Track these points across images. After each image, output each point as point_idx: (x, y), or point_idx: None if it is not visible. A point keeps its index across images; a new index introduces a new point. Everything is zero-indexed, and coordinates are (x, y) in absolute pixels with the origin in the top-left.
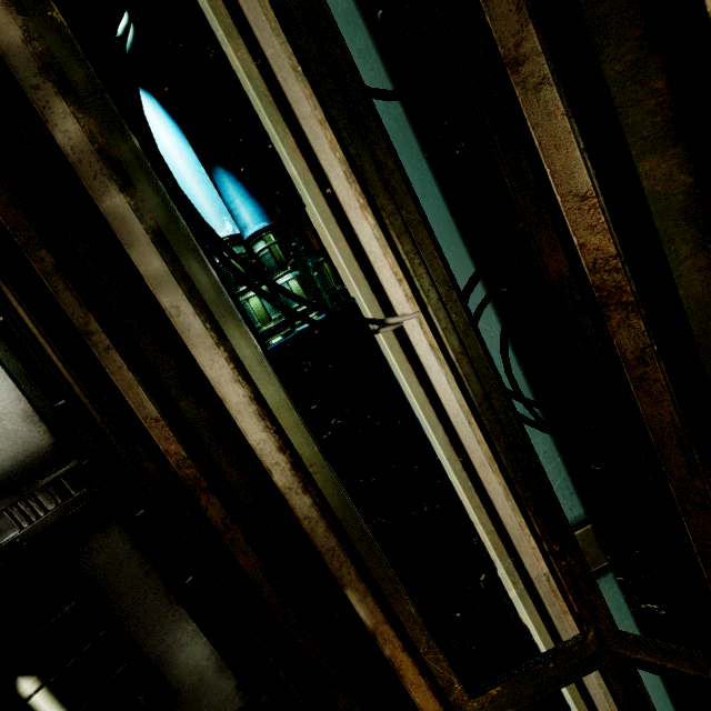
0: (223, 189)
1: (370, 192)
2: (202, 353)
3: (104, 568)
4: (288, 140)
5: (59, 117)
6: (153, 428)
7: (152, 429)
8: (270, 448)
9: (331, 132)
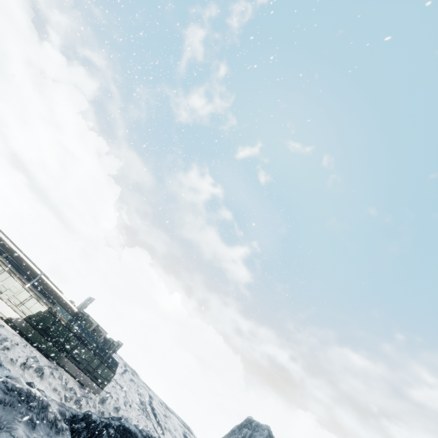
0: None
1: None
2: None
3: None
4: None
5: None
6: None
7: None
8: None
9: None
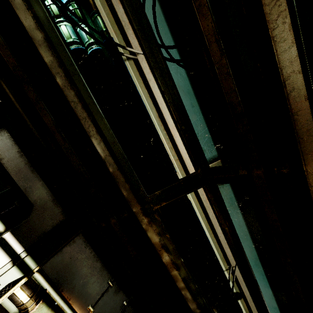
0: None
1: None
2: (21, 13)
3: (0, 147)
4: None
5: None
6: (1, 49)
7: (1, 49)
8: (54, 65)
9: None
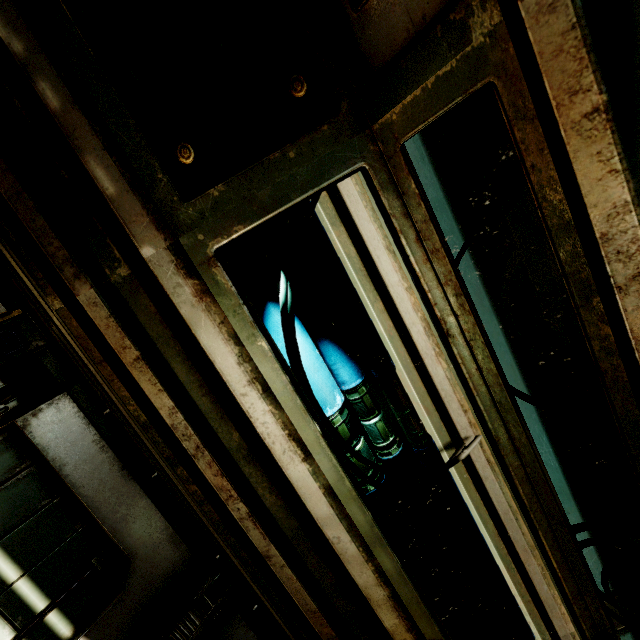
0: (327, 355)
1: (501, 453)
2: (354, 567)
3: None
4: (377, 304)
5: (260, 413)
6: (312, 617)
7: (311, 618)
8: (400, 629)
9: (415, 297)
